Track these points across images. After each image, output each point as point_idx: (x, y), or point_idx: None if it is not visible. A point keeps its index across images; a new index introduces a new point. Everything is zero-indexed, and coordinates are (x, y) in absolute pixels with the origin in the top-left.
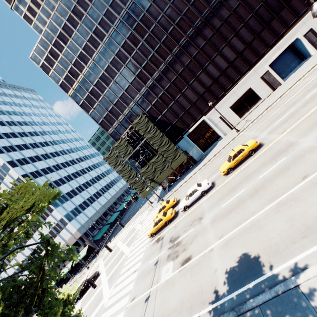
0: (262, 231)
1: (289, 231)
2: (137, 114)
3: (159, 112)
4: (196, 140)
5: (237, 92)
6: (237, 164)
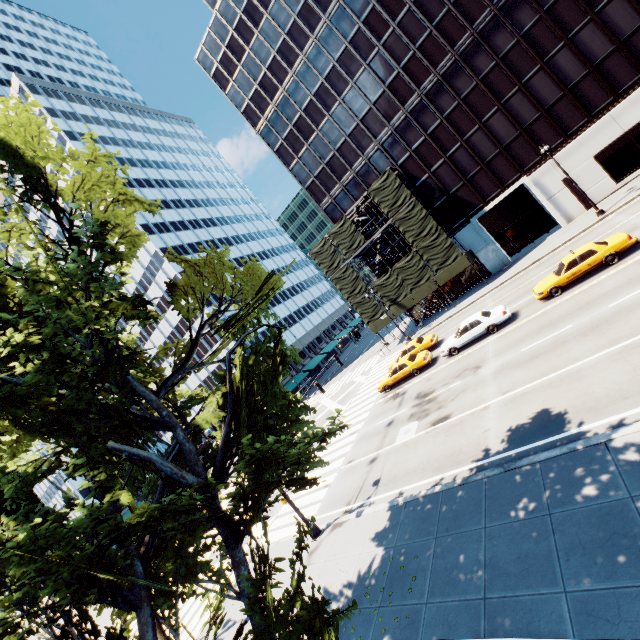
0: (579, 384)
1: (624, 384)
2: (379, 171)
3: (425, 166)
4: (497, 229)
5: (622, 119)
6: (574, 281)
